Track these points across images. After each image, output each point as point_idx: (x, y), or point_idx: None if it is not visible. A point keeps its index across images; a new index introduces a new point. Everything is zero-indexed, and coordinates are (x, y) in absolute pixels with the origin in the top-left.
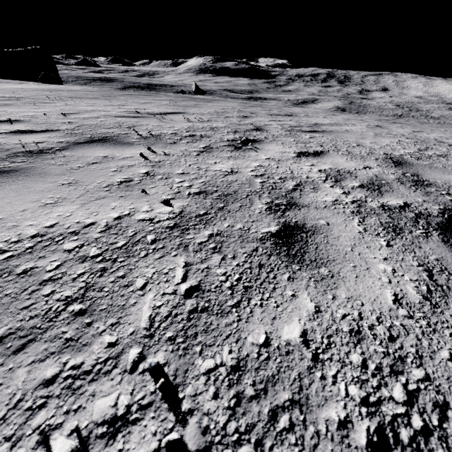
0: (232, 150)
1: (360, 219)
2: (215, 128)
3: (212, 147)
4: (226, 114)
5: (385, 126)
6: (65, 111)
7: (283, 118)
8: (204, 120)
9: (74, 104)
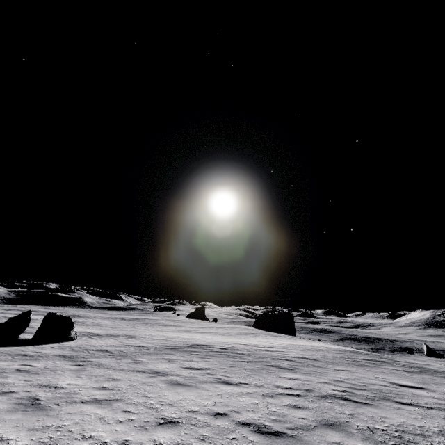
0: None
1: None
2: None
3: None
4: None
5: None
6: (352, 376)
7: None
8: (444, 398)
9: (348, 370)
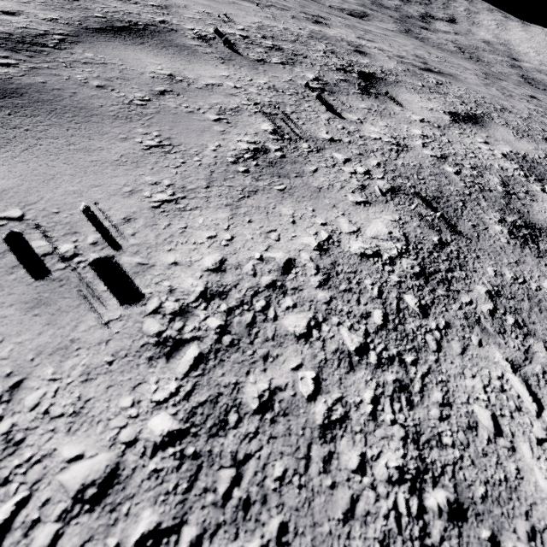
0: (313, 23)
1: (389, 58)
2: (287, 6)
3: (297, 17)
4: None
5: (428, 48)
6: None
7: (337, 17)
8: None
9: None
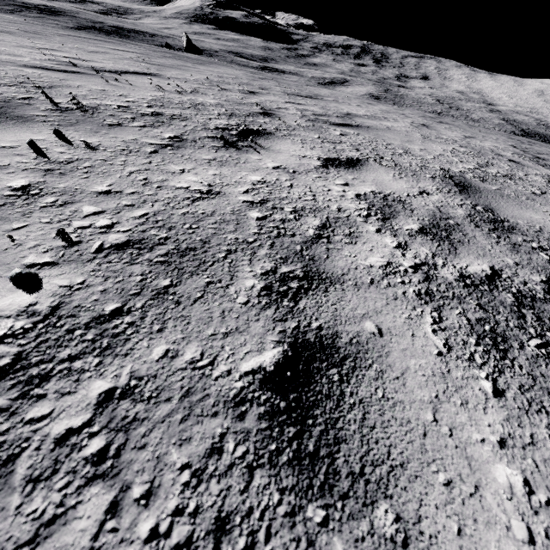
0: (219, 147)
1: (434, 313)
2: (200, 106)
3: (185, 138)
4: (223, 85)
5: (432, 125)
6: None
7: (305, 100)
8: (185, 90)
9: None
